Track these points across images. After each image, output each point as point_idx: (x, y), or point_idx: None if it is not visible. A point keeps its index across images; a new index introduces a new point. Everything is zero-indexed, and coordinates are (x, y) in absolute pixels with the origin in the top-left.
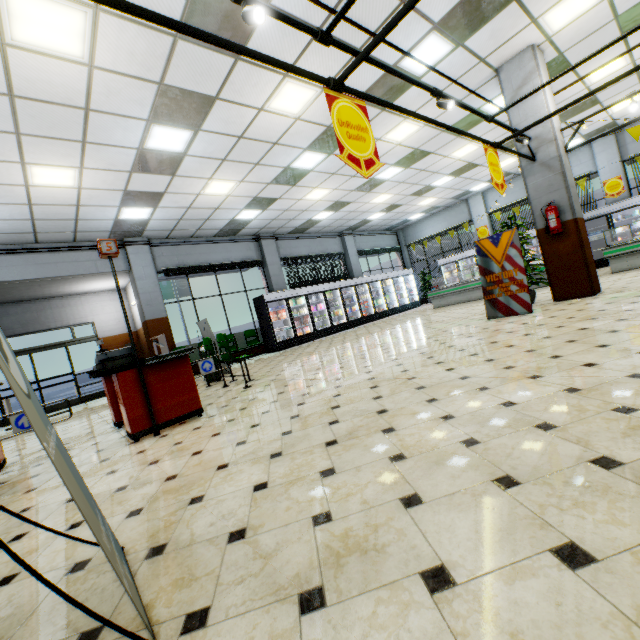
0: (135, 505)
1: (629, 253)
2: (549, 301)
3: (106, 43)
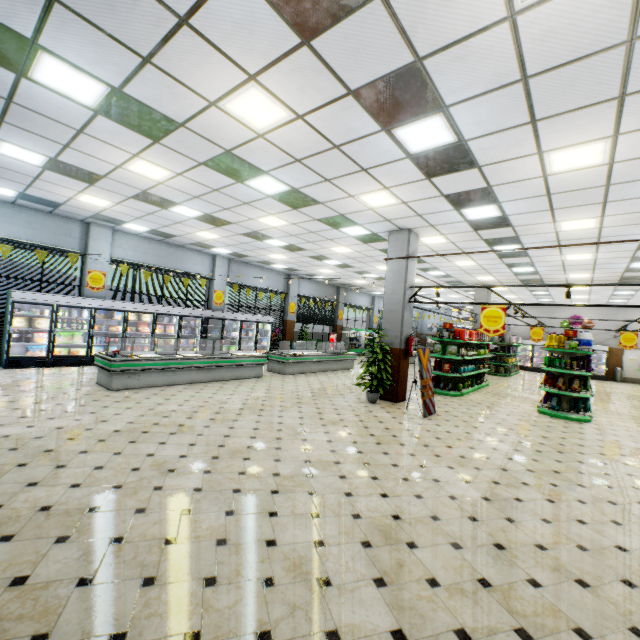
0: None
1: (297, 362)
2: (383, 401)
3: None
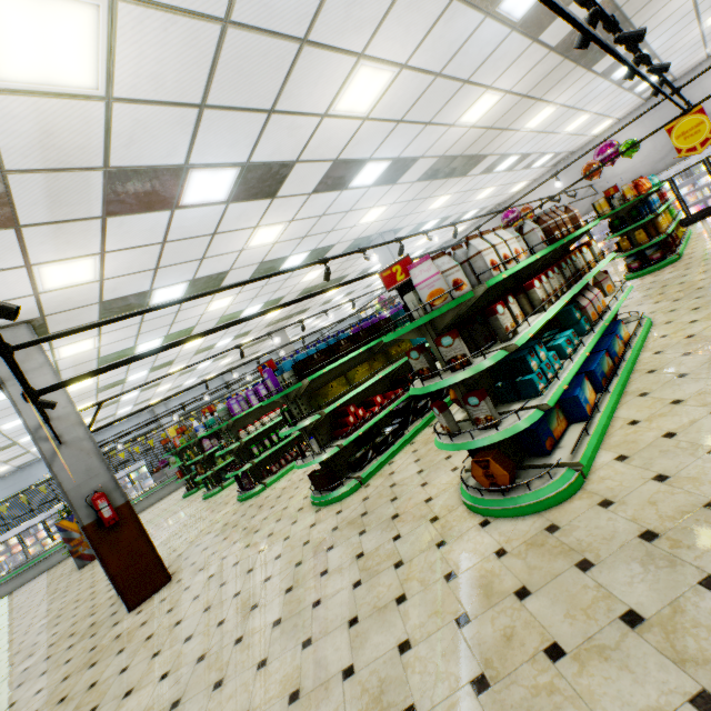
0: (86, 619)
1: None
2: None
3: None
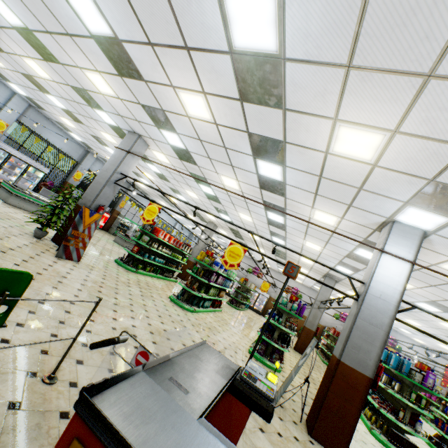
0: None
1: (26, 199)
2: (52, 242)
3: (323, 136)
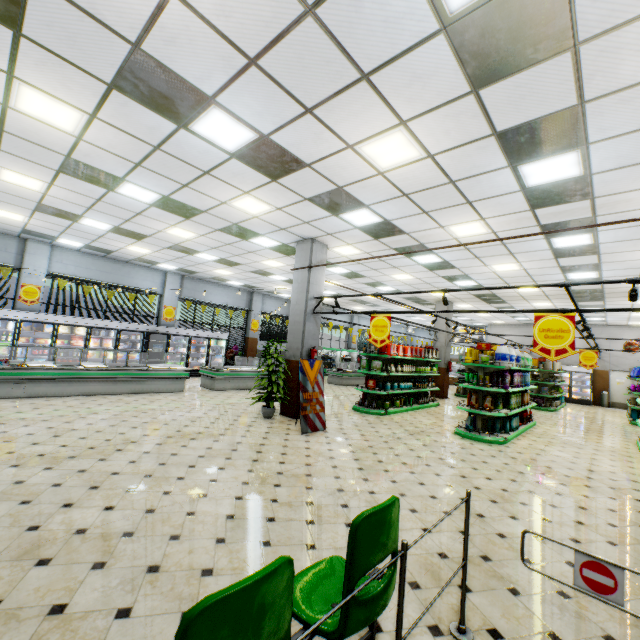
0: None
1: (228, 378)
2: (283, 417)
3: None
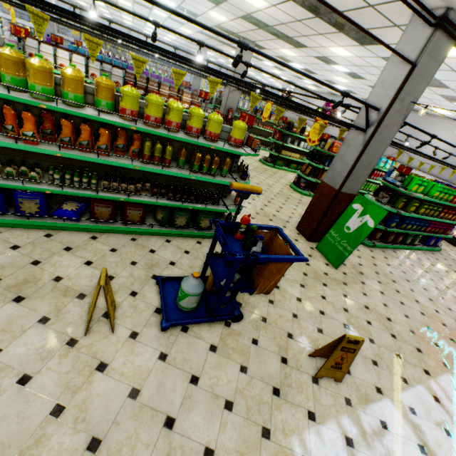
0: None
1: None
2: None
3: None
